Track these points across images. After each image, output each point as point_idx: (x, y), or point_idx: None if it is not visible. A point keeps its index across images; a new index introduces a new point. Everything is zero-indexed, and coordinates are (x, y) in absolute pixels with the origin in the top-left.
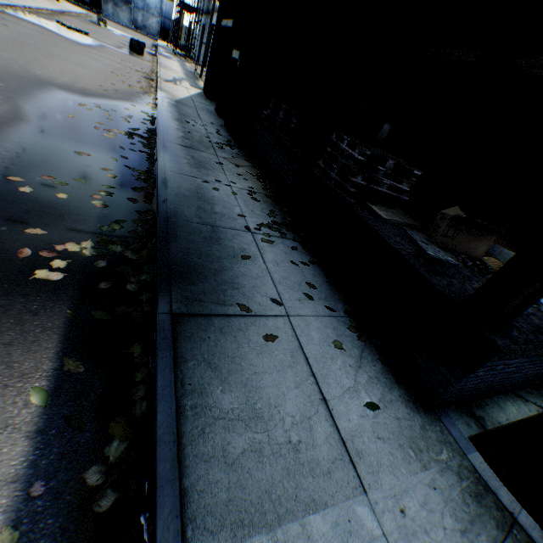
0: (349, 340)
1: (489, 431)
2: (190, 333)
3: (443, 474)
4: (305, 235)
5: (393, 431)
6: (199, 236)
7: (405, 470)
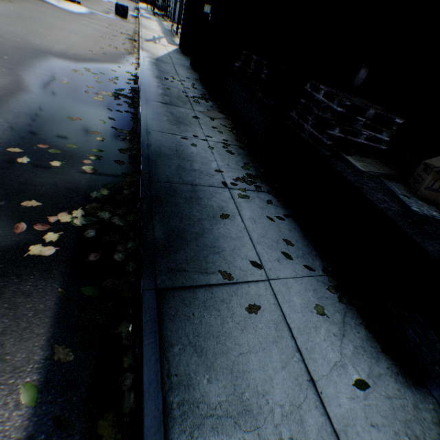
0: (330, 303)
1: None
2: (174, 310)
3: None
4: (279, 186)
5: (385, 414)
6: (180, 197)
7: None
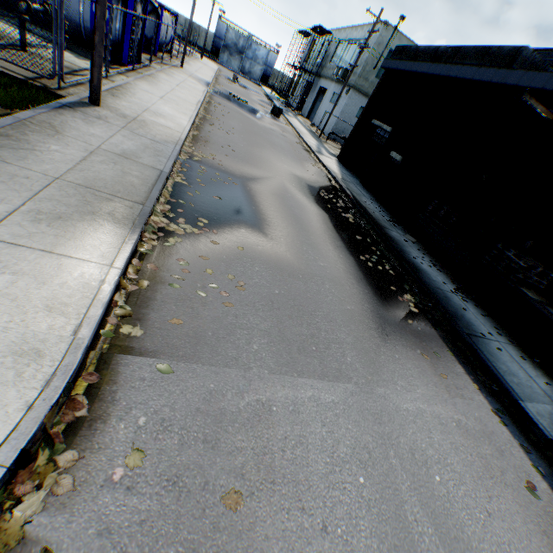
0: (525, 357)
1: None
2: (475, 341)
3: None
4: (475, 298)
5: None
6: (441, 295)
7: None
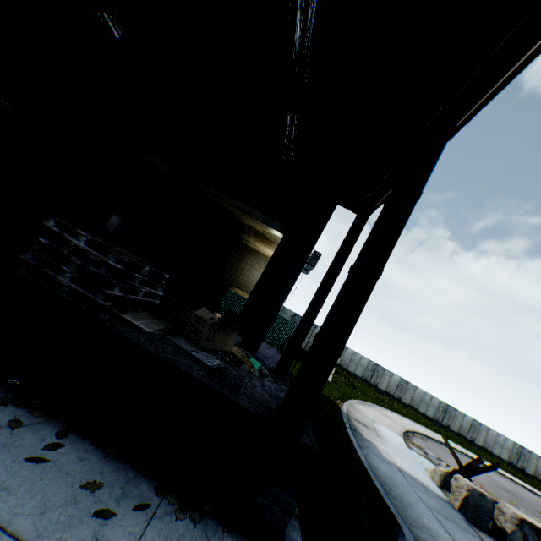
0: (191, 537)
1: None
2: None
3: None
4: (19, 382)
5: None
6: None
7: None
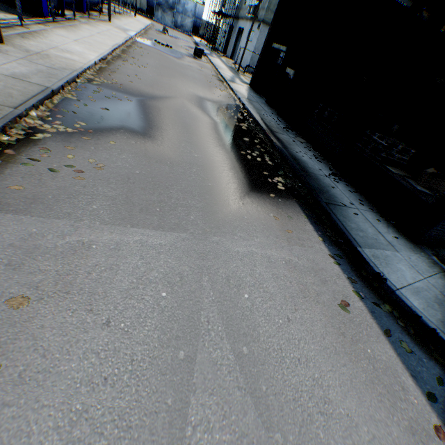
0: (381, 220)
1: (439, 258)
2: (332, 208)
3: (421, 257)
4: (349, 180)
5: (403, 244)
6: (313, 177)
7: (409, 252)
